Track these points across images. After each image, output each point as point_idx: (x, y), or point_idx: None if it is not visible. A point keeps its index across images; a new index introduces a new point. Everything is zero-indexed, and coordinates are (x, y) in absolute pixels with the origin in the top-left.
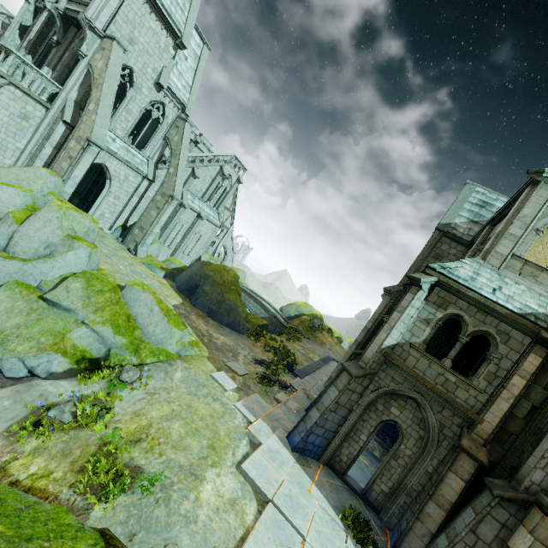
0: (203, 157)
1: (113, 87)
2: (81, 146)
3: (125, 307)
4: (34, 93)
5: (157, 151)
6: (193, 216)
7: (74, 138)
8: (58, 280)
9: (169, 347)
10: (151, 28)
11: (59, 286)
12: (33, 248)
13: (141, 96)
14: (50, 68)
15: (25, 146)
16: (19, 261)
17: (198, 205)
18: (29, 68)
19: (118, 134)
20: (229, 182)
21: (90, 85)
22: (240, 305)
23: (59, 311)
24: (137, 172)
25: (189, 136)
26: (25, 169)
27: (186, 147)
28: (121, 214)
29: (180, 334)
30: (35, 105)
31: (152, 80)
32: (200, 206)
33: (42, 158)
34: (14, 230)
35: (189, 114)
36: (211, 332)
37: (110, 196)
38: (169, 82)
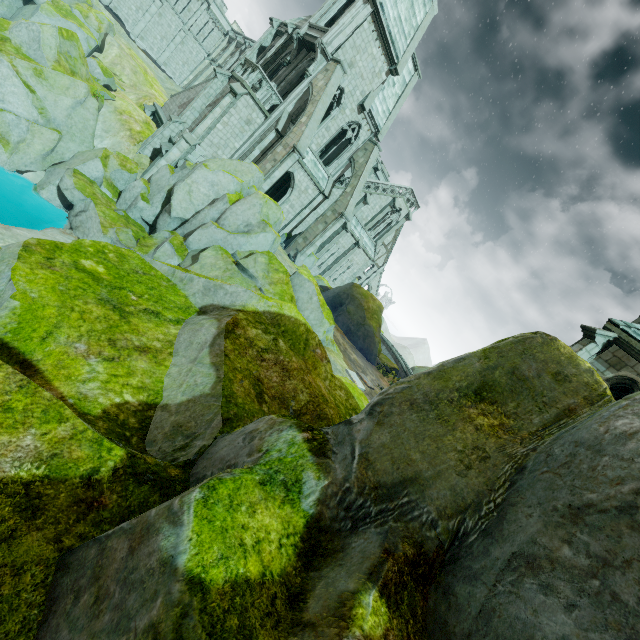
0: (379, 185)
1: (326, 105)
2: (286, 152)
3: (291, 289)
4: (261, 103)
5: (339, 169)
6: (350, 242)
7: (282, 144)
8: (248, 253)
9: (317, 333)
10: (372, 54)
11: (250, 256)
12: (237, 224)
13: (343, 116)
14: (276, 83)
15: (240, 147)
16: (226, 231)
17: (359, 232)
18: (265, 82)
19: (312, 148)
20: (397, 217)
21: (305, 101)
22: (377, 335)
23: (245, 276)
24: (316, 186)
25: (374, 160)
26: (242, 163)
27: (368, 170)
28: (290, 222)
29: (328, 326)
30: (259, 114)
31: (357, 102)
32: (361, 234)
33: (250, 159)
34: (227, 208)
35: (380, 138)
36: (346, 346)
37: (287, 203)
38: (372, 106)
